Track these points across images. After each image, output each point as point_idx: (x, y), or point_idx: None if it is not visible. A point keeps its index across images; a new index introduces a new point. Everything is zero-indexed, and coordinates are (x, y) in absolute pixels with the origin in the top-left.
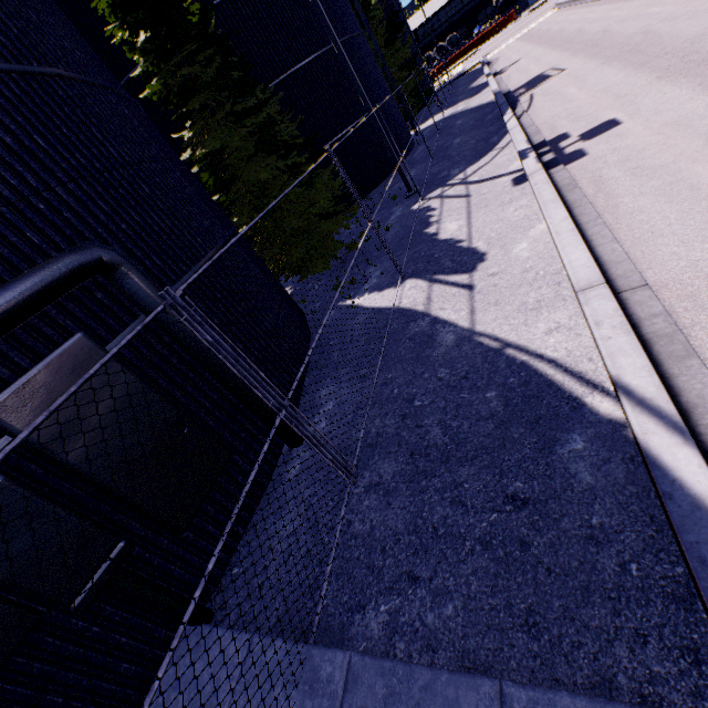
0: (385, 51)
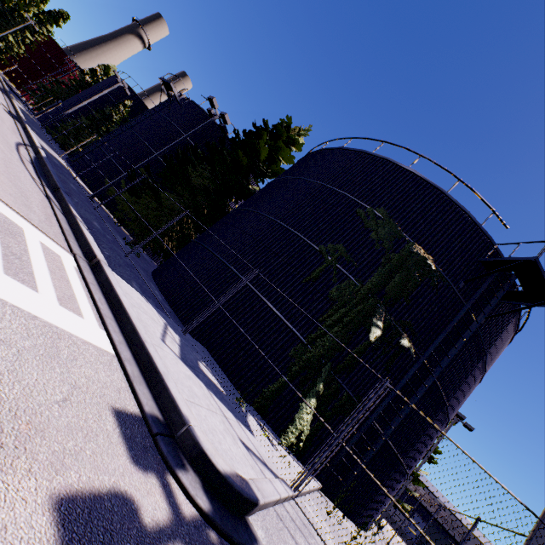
0: None
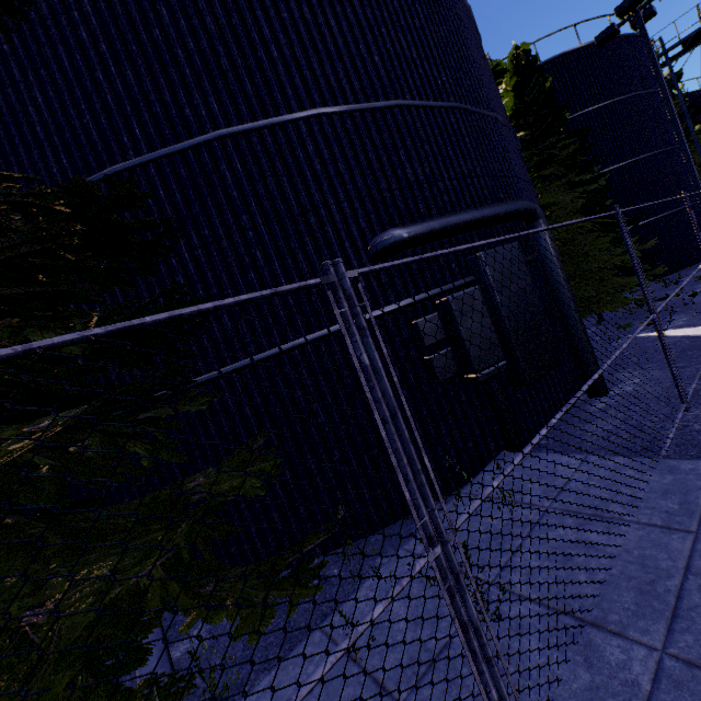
0: (699, 168)
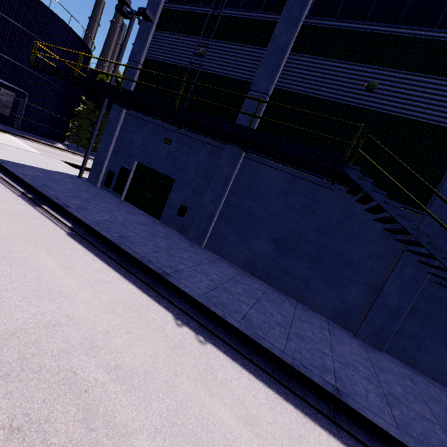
0: None
